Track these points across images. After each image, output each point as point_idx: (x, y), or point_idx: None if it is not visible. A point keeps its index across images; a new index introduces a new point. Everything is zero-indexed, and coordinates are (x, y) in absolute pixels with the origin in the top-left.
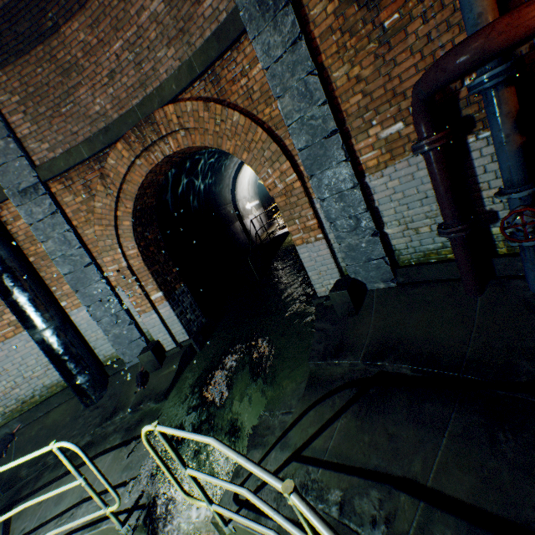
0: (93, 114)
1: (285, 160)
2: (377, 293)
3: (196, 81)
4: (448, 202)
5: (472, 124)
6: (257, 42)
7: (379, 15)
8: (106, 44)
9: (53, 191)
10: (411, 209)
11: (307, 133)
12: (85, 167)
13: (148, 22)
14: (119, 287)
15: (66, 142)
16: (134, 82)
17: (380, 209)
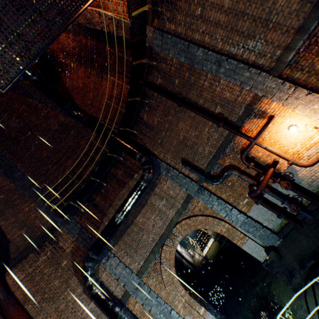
0: (150, 241)
1: (221, 221)
2: (280, 246)
3: (181, 214)
4: (274, 210)
5: (262, 193)
6: (199, 198)
7: (226, 184)
8: (149, 218)
9: (144, 281)
10: (265, 215)
11: (224, 211)
12: (152, 263)
13: (161, 207)
14: (185, 317)
15: (143, 257)
16: (161, 224)
17: (257, 219)
